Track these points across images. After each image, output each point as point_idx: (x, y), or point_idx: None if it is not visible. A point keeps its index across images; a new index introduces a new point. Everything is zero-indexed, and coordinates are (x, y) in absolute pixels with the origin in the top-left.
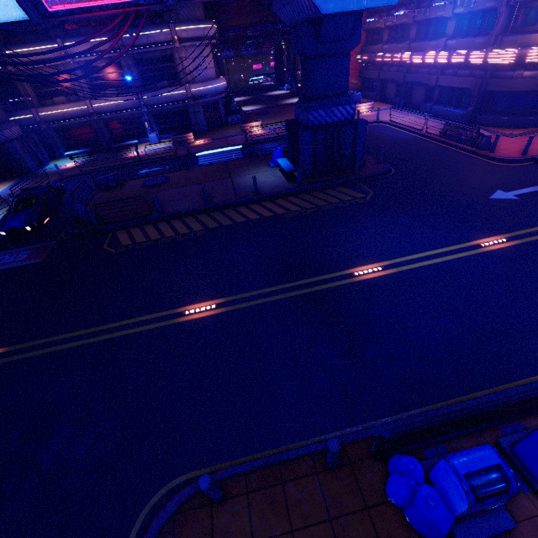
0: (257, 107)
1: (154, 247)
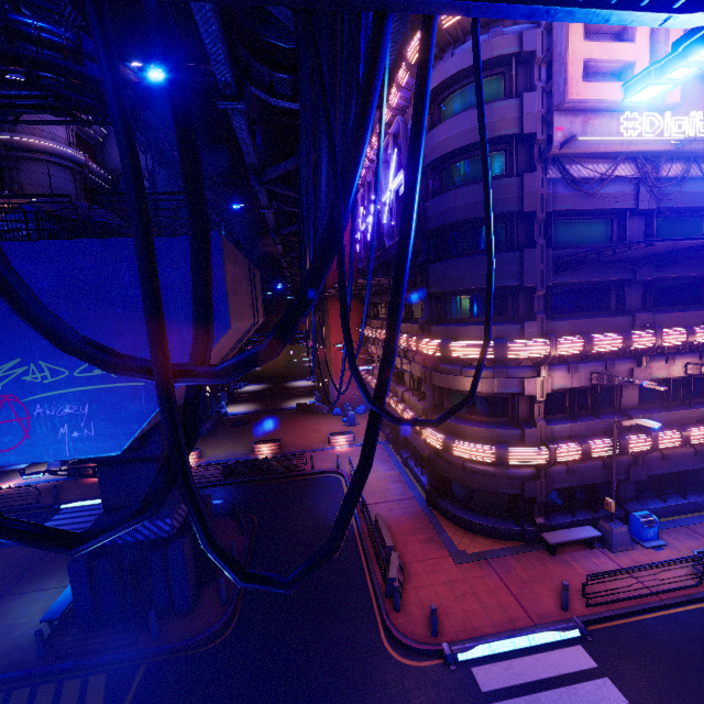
0: (251, 408)
1: None
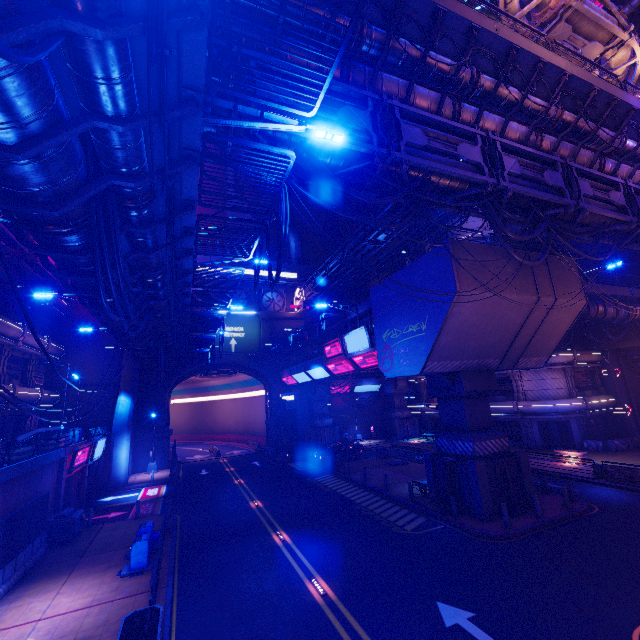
0: None
1: (312, 484)
